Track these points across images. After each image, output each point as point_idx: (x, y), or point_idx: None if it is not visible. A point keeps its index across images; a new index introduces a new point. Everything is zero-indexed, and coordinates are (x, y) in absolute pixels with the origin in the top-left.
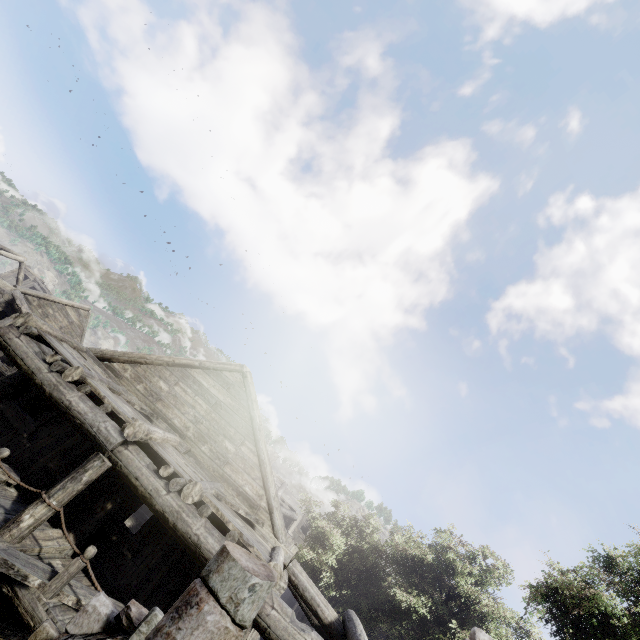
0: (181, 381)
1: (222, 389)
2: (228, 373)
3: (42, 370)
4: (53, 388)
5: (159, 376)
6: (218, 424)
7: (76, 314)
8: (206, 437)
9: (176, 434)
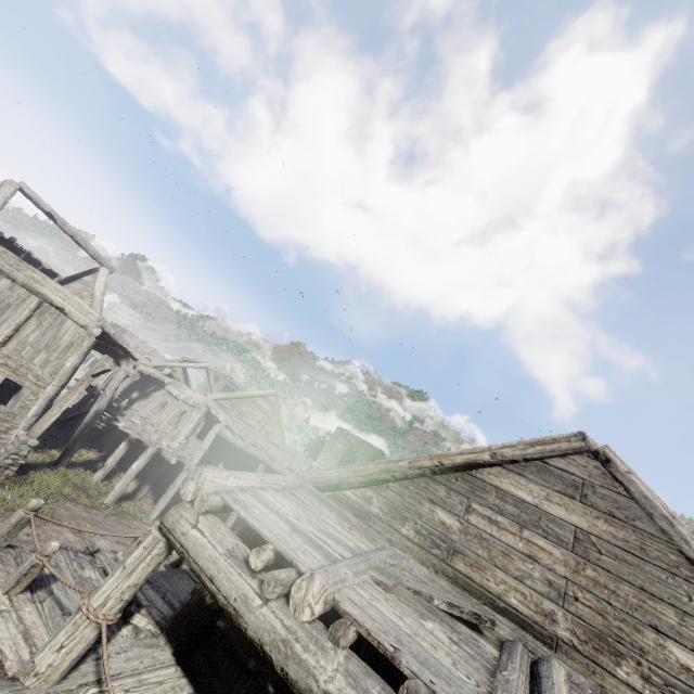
0: (474, 501)
1: (570, 501)
2: (560, 461)
3: (250, 601)
4: (283, 654)
5: (429, 500)
6: (617, 597)
7: (266, 402)
8: (609, 639)
9: (542, 647)
